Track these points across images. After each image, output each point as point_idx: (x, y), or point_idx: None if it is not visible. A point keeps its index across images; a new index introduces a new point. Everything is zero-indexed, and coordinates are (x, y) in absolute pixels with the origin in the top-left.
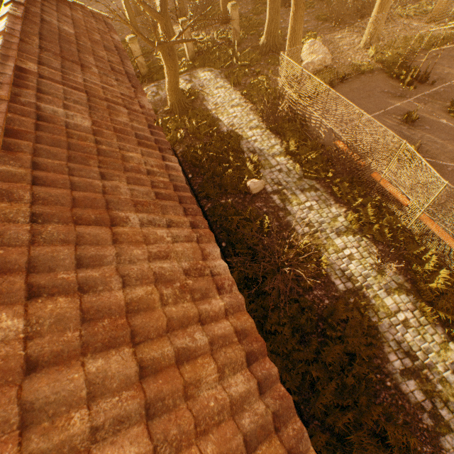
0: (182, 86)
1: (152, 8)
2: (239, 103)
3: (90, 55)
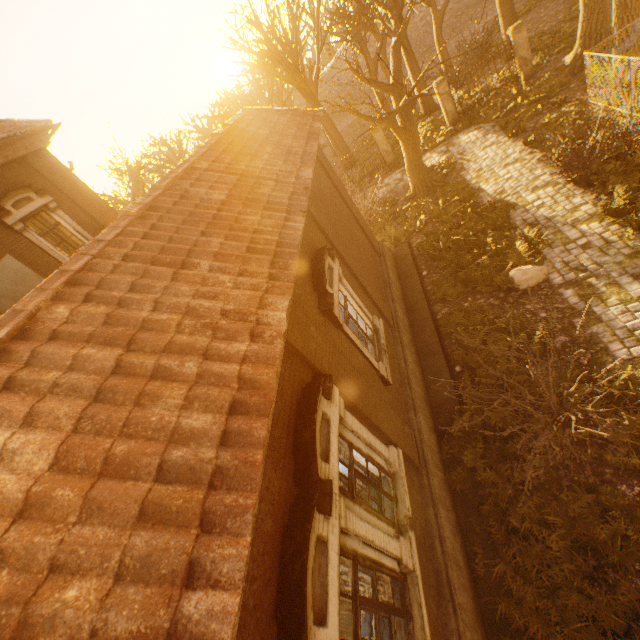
0: (434, 161)
1: (381, 83)
2: (518, 158)
3: (270, 147)
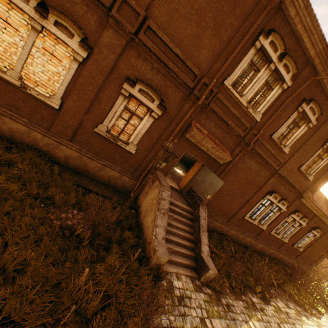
0: None
1: None
2: None
3: None
